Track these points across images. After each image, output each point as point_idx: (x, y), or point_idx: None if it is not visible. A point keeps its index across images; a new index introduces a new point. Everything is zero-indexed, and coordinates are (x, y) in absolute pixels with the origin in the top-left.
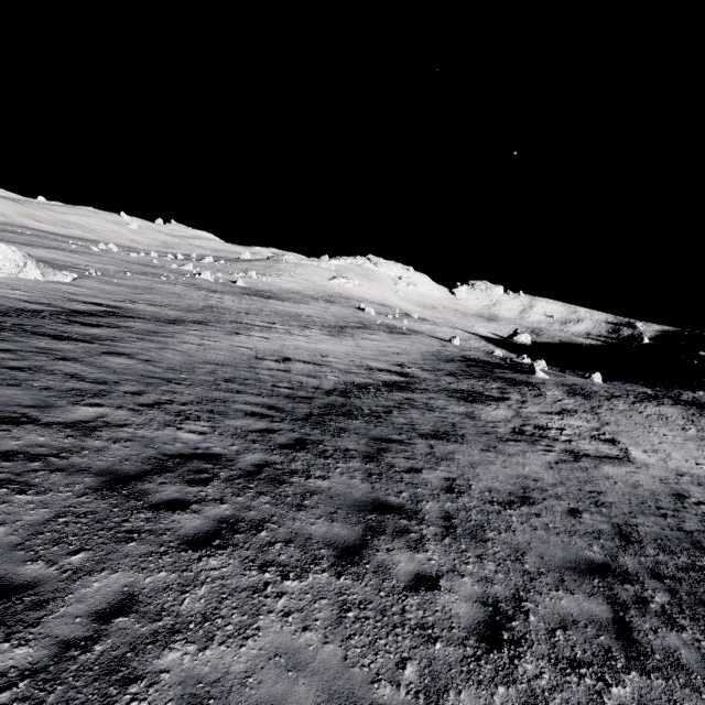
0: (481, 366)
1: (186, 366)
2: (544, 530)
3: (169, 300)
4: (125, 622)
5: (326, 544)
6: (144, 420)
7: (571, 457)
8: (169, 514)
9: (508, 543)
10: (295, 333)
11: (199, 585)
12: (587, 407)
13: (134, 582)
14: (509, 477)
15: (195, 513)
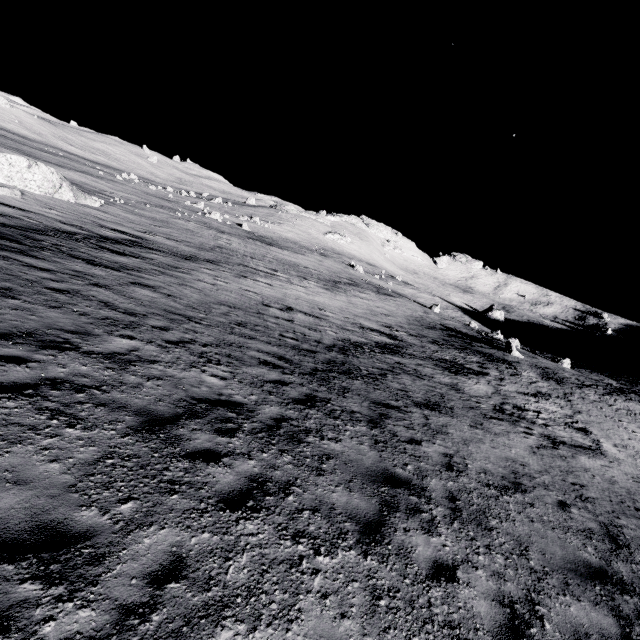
0: (461, 337)
1: (203, 305)
2: (540, 523)
3: (183, 235)
4: (177, 589)
5: (349, 517)
6: (172, 358)
7: (549, 443)
8: (204, 466)
9: (510, 534)
10: (295, 282)
11: (241, 552)
12: (560, 392)
13: (181, 541)
14: (499, 459)
15: (227, 468)
